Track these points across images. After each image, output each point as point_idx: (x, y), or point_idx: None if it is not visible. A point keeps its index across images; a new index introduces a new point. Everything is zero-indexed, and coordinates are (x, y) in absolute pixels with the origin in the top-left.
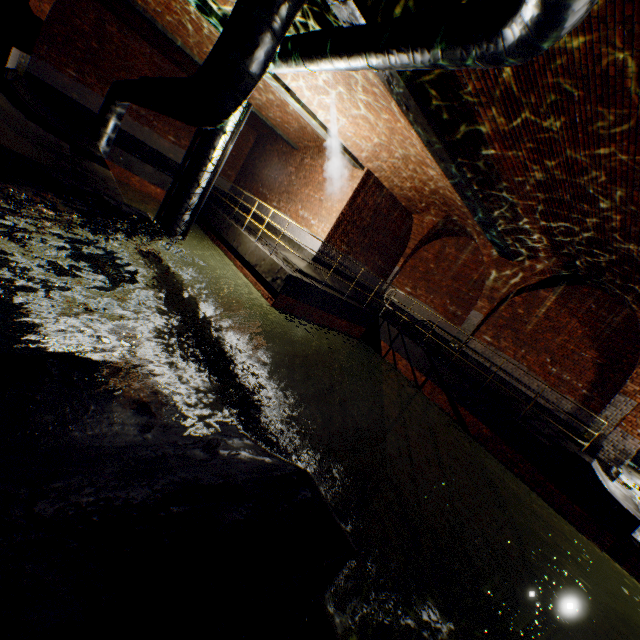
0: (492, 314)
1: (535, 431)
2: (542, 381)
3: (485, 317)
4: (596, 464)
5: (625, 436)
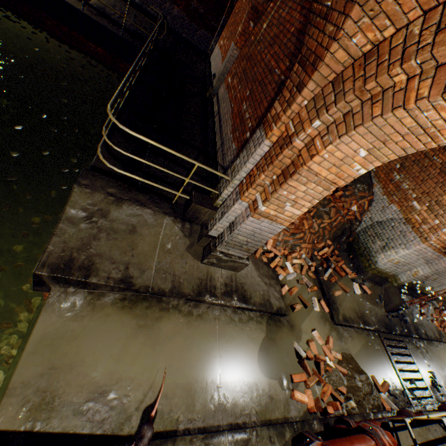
0: (246, 43)
1: (141, 166)
2: (231, 126)
3: (240, 51)
4: (165, 221)
5: (236, 200)
